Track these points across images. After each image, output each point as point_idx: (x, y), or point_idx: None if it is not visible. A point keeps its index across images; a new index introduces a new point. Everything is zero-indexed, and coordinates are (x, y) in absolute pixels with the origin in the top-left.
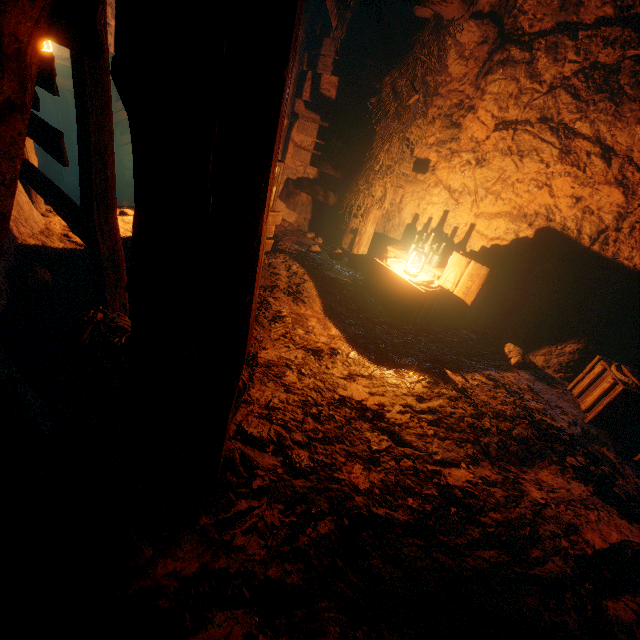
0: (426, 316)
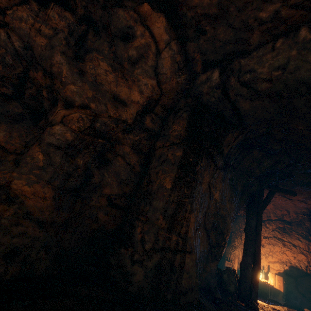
0: (270, 296)
